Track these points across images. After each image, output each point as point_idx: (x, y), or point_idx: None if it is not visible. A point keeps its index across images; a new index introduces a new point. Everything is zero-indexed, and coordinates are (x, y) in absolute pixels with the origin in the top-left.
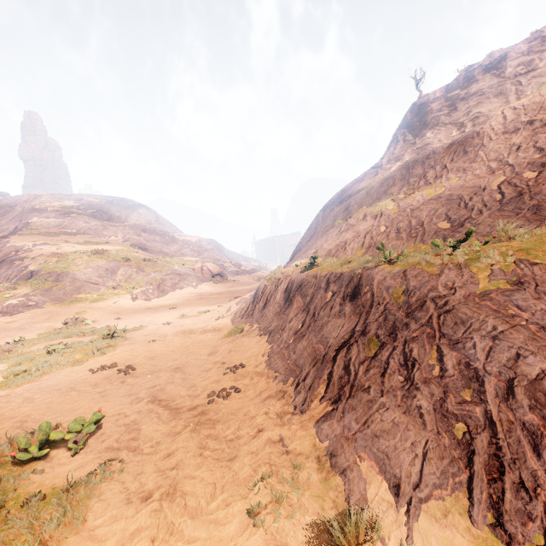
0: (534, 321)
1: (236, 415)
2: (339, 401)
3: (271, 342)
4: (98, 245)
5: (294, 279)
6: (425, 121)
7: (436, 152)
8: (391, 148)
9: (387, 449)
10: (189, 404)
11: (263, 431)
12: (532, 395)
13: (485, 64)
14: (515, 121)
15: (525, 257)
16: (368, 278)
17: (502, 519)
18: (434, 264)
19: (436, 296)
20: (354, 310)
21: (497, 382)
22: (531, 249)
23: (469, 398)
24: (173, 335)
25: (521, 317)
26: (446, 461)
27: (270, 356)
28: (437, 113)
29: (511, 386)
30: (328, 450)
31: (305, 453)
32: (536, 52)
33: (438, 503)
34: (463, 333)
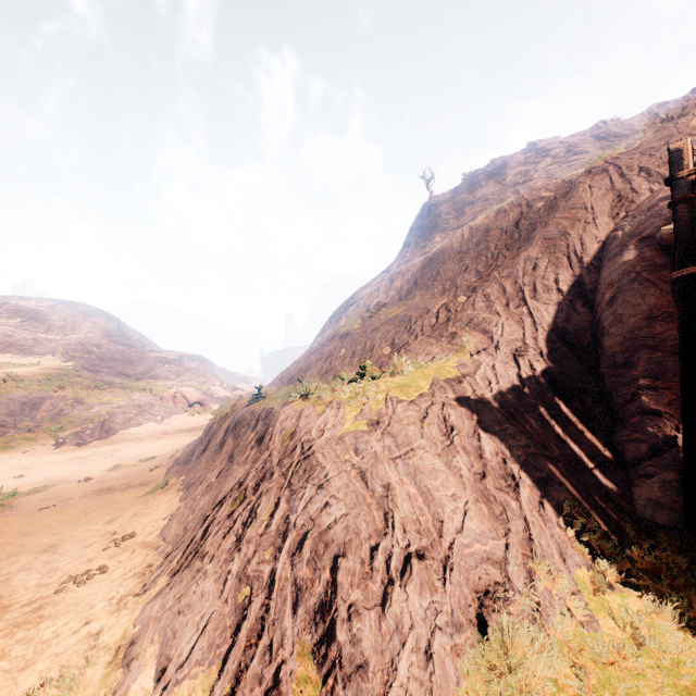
0: (359, 465)
1: (78, 605)
2: (177, 573)
3: (183, 499)
4: (21, 368)
5: (236, 415)
6: (435, 224)
7: (415, 264)
8: (403, 250)
9: (180, 626)
10: (29, 598)
11: (89, 623)
12: (316, 547)
13: (488, 170)
14: (469, 241)
15: (397, 394)
16: (275, 417)
17: (238, 688)
18: (324, 402)
19: (306, 439)
20: (254, 455)
21: (296, 536)
22: (406, 385)
23: (269, 557)
24: (81, 497)
25: (351, 462)
26: (218, 632)
27: (171, 518)
28: (446, 216)
29: (304, 539)
30: (133, 637)
31: (110, 645)
32: (531, 163)
33: (190, 683)
34: (304, 481)
